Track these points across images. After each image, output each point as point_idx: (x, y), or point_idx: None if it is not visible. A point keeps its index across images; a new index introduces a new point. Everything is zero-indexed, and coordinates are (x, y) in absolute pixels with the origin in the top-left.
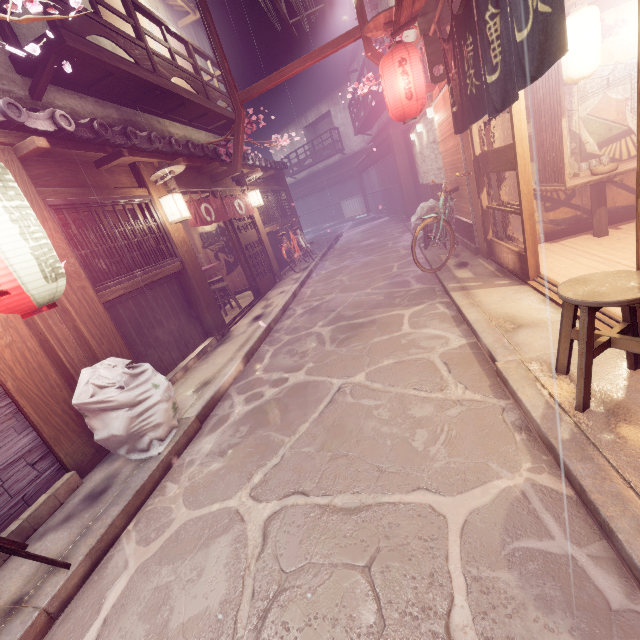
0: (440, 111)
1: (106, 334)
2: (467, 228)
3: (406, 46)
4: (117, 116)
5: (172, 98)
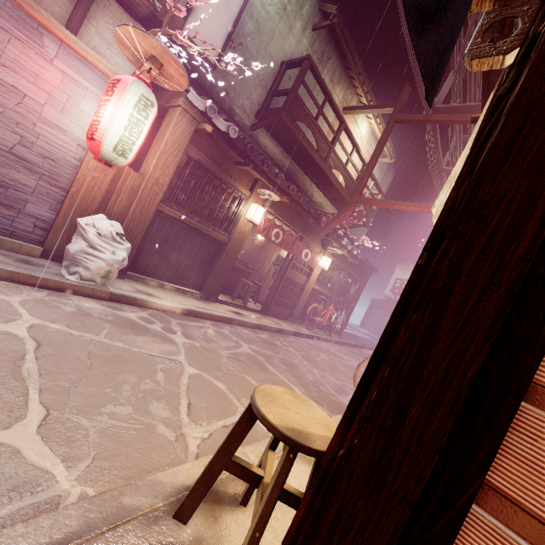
0: None
1: (141, 221)
2: None
3: None
4: (287, 165)
5: (325, 178)
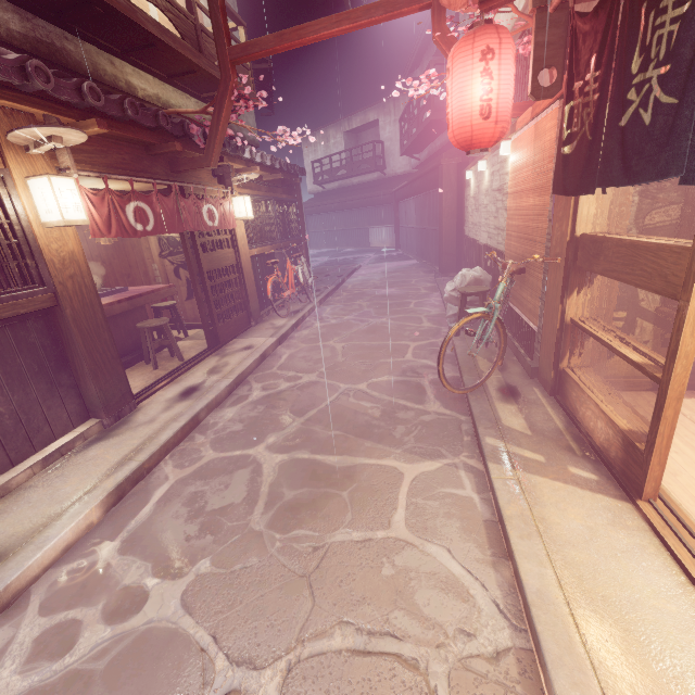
0: (523, 149)
1: None
2: (524, 330)
3: (499, 29)
4: (20, 28)
5: (131, 29)
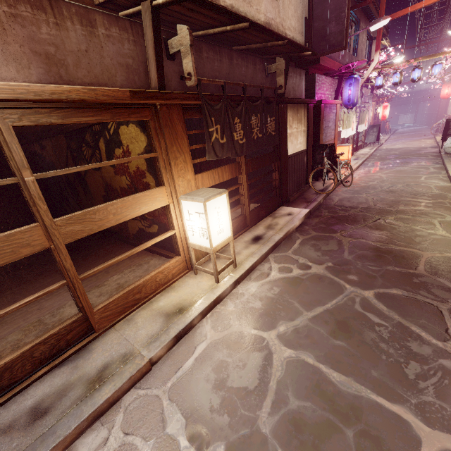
0: None
1: None
2: None
3: None
4: None
5: None
